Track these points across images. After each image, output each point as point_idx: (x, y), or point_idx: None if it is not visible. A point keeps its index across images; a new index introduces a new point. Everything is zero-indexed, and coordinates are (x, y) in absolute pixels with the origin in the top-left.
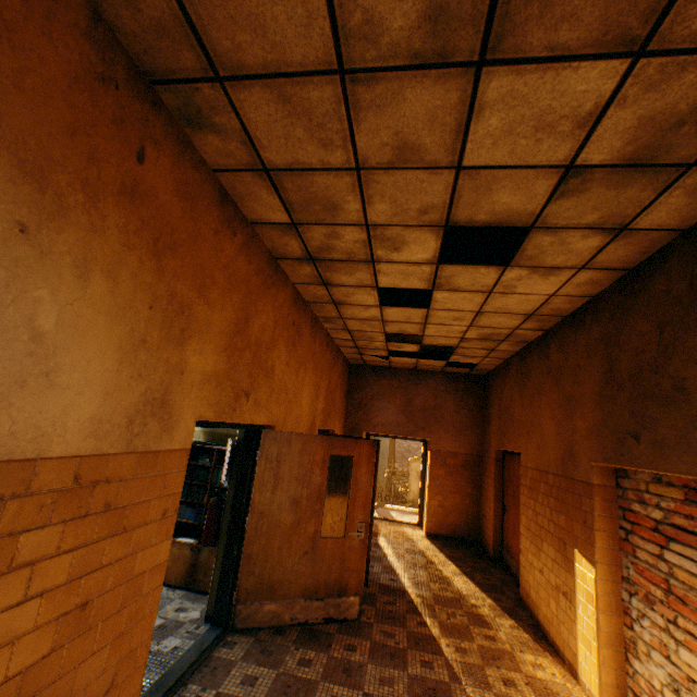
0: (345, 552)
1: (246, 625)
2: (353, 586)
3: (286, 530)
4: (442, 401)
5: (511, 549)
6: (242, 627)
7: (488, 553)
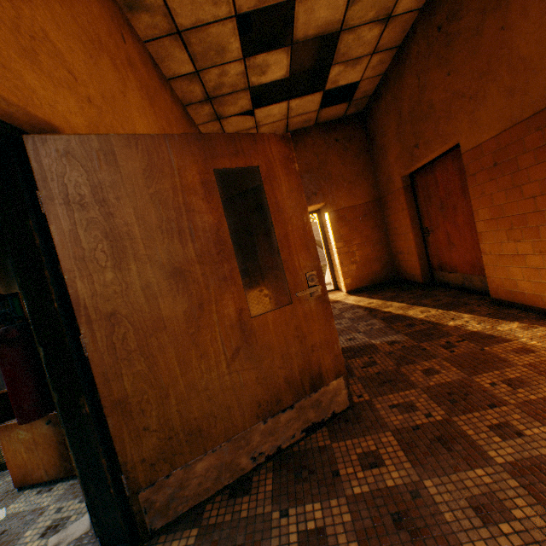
0: (301, 325)
1: (173, 515)
2: (329, 367)
3: (183, 330)
4: (325, 158)
5: (448, 265)
6: (166, 523)
7: (415, 283)
